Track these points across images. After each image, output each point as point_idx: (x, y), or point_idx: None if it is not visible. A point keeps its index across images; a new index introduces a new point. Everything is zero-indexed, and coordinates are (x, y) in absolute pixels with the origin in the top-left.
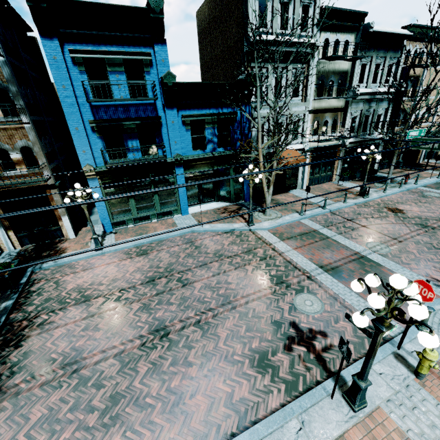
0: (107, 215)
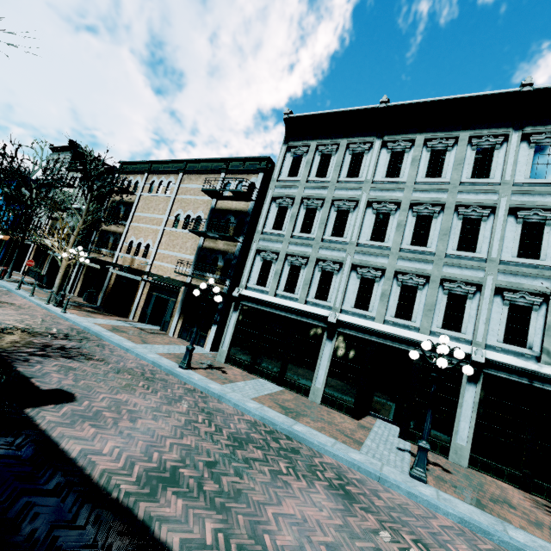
0: None
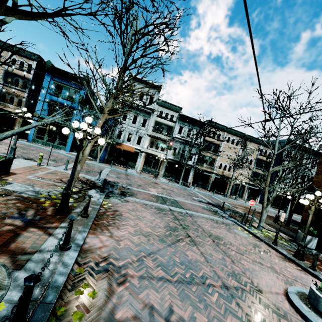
0: (33, 134)
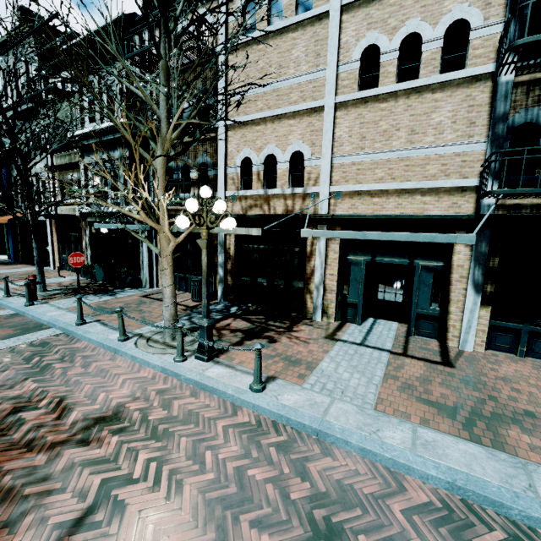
0: None
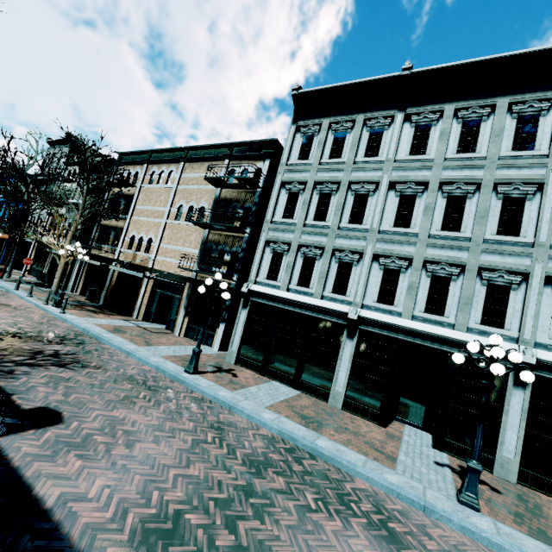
0: None
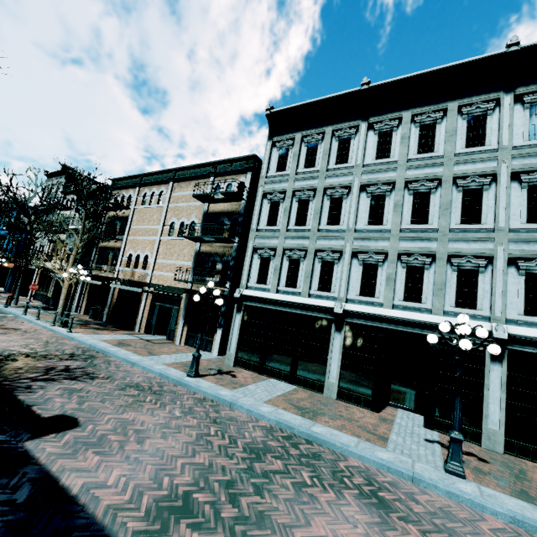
0: None
